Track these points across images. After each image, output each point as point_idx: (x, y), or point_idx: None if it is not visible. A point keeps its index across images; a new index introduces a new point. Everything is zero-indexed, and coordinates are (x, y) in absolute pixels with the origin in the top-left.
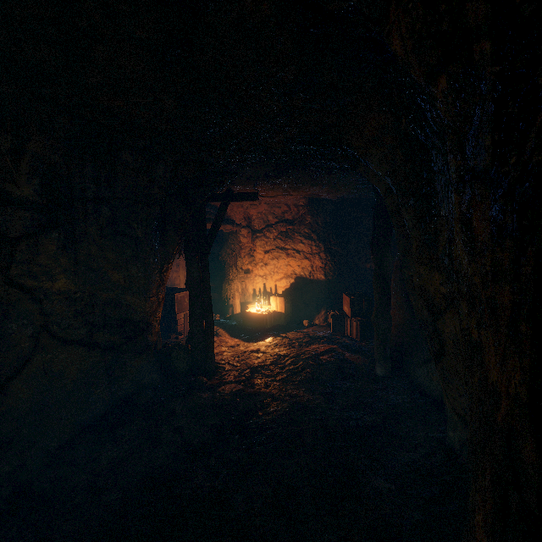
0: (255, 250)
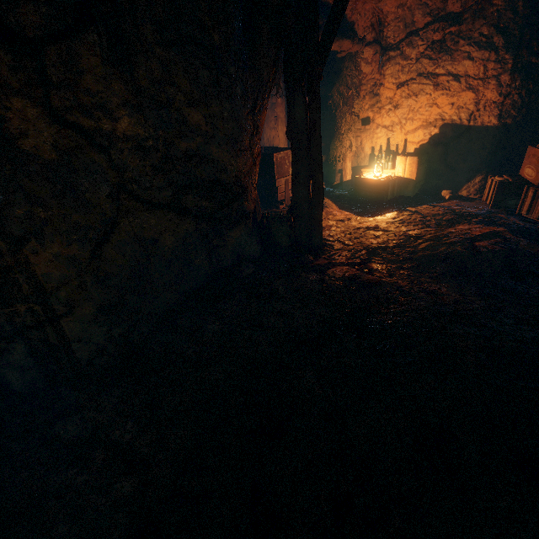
0: (382, 84)
